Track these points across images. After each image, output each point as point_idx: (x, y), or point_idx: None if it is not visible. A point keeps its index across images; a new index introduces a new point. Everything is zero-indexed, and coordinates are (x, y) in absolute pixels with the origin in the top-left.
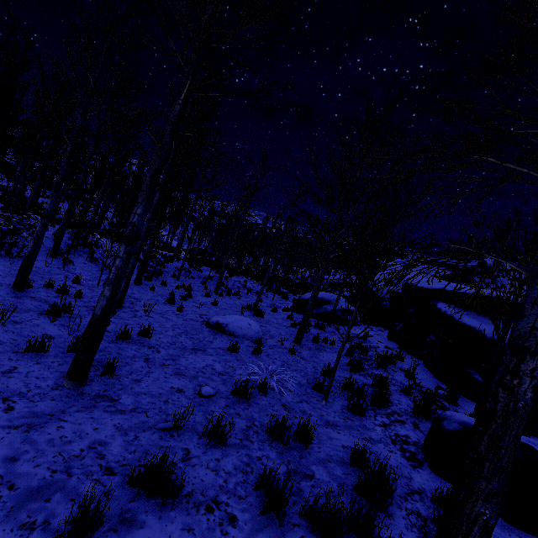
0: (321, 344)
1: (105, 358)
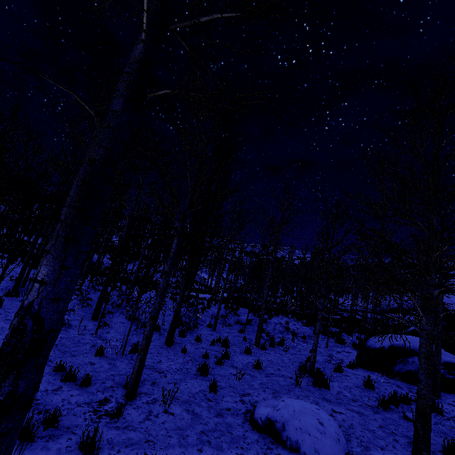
0: None
1: None
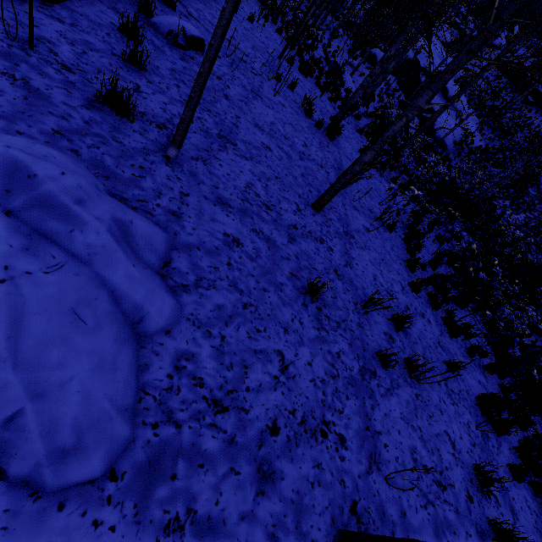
0: None
1: None
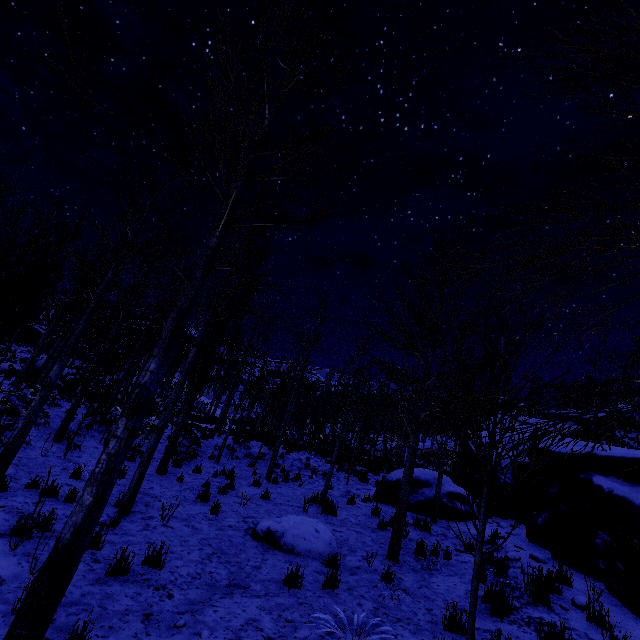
0: (430, 558)
1: (75, 620)
